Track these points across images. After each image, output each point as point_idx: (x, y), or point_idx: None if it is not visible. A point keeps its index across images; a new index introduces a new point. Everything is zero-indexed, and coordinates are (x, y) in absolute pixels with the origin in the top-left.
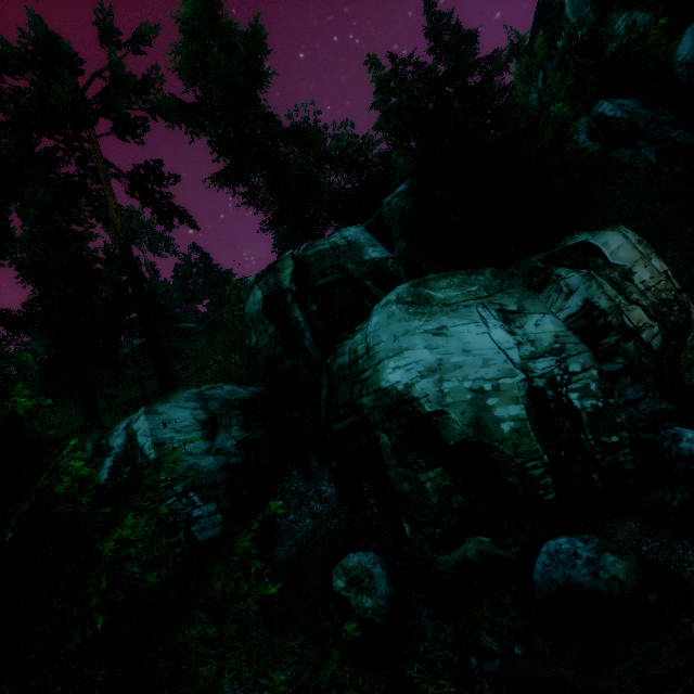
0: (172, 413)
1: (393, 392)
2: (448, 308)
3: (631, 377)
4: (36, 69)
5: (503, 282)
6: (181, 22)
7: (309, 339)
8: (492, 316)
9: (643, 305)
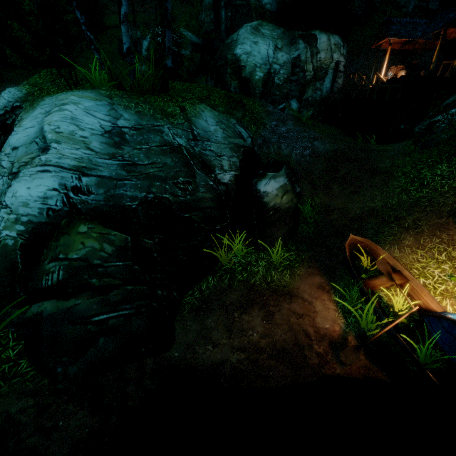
0: None
1: (236, 56)
2: (262, 36)
3: (296, 84)
4: None
5: (284, 36)
6: None
7: (223, 28)
8: (272, 46)
9: (314, 65)
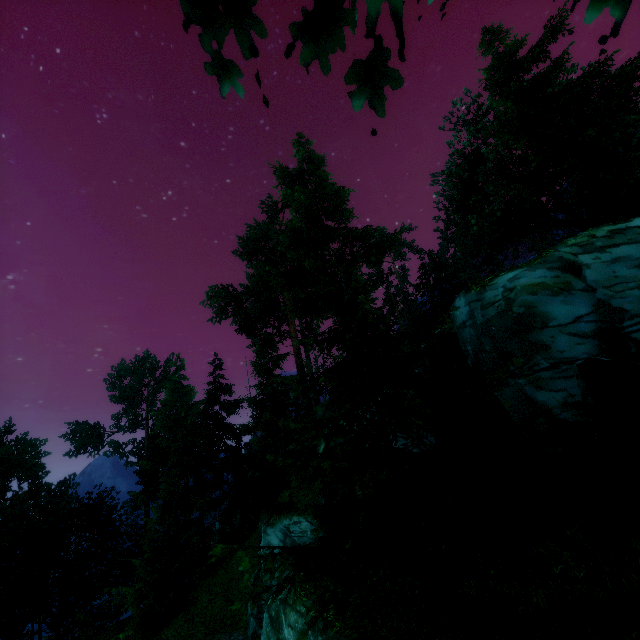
0: (272, 538)
1: None
2: None
3: None
4: (252, 257)
5: None
6: (285, 195)
7: None
8: None
9: None
